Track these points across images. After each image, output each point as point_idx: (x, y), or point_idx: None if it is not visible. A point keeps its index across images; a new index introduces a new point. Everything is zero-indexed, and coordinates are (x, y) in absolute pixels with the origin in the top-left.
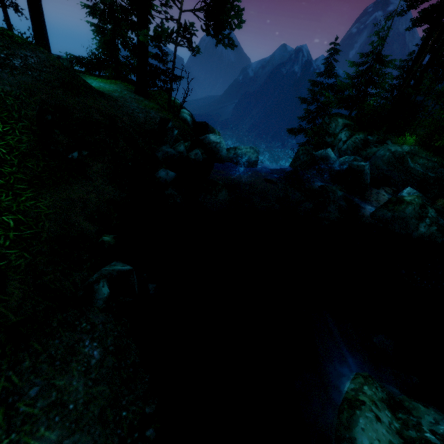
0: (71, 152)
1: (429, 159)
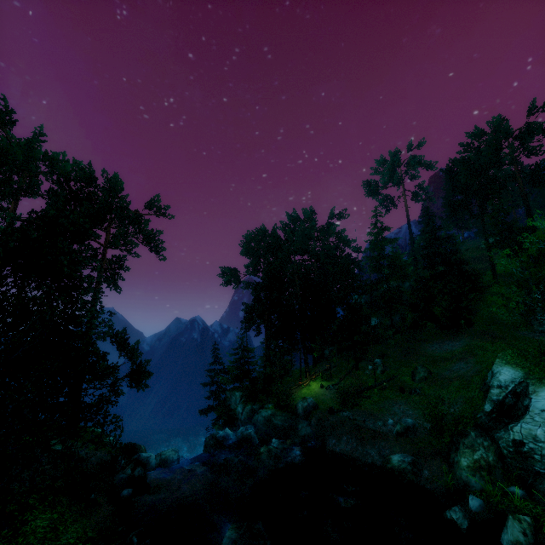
0: (91, 495)
1: (281, 415)
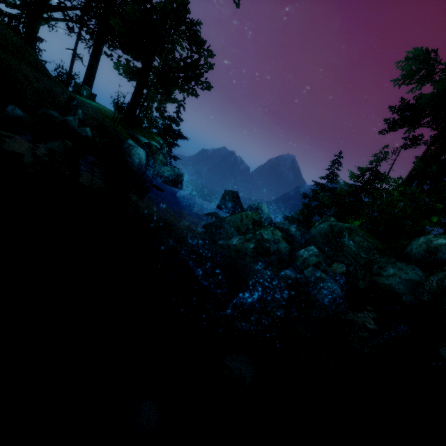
0: None
1: (364, 238)
